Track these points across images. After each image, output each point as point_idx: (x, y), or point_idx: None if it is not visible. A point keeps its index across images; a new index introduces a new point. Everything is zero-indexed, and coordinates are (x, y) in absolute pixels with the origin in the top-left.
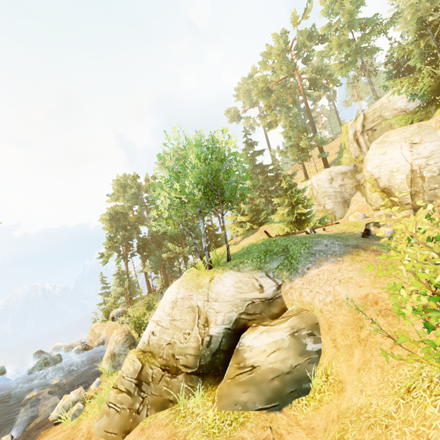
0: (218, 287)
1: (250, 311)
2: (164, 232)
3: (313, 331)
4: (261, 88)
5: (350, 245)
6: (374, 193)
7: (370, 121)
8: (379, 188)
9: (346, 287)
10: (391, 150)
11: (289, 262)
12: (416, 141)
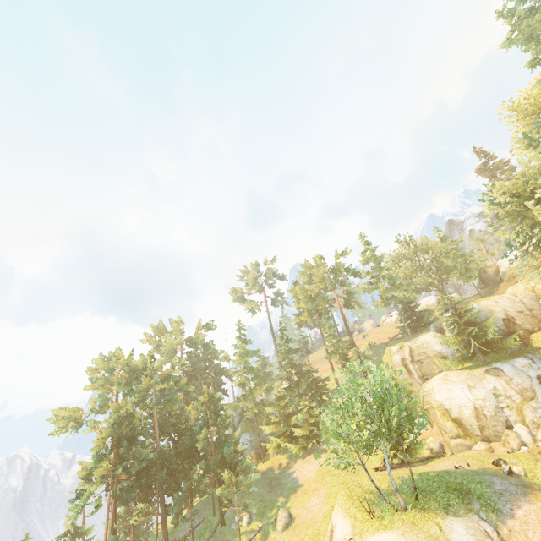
0: (456, 536)
1: None
2: (186, 448)
3: None
4: (307, 294)
5: (518, 484)
6: (447, 421)
7: (417, 354)
8: (450, 418)
9: None
10: (455, 388)
11: (486, 502)
12: (472, 385)
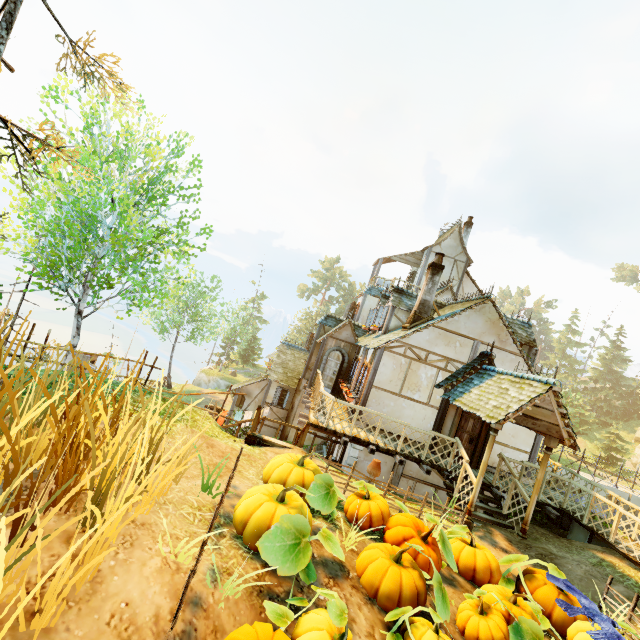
0: None
1: None
2: None
3: None
4: None
5: None
6: None
7: None
8: None
9: None
10: None
11: None
12: None
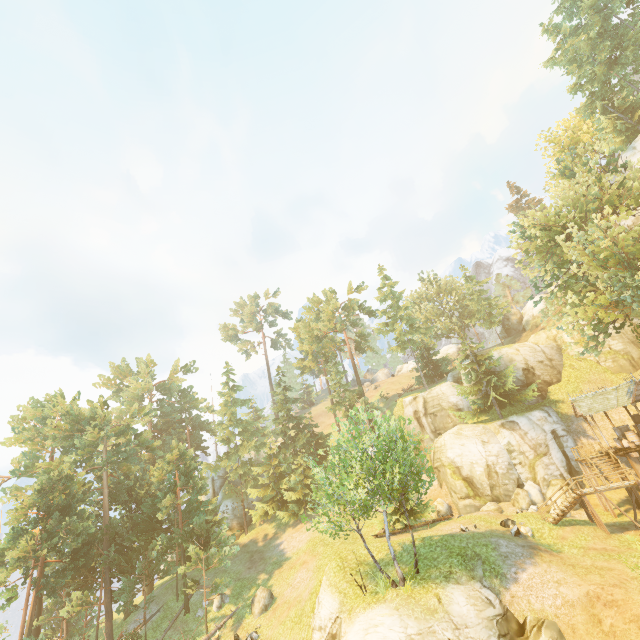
0: (456, 607)
1: (501, 631)
2: (144, 518)
3: (563, 638)
4: (312, 334)
5: (524, 545)
6: (457, 481)
7: (431, 406)
8: (461, 476)
9: (569, 587)
10: (468, 443)
11: (491, 567)
12: (486, 440)
